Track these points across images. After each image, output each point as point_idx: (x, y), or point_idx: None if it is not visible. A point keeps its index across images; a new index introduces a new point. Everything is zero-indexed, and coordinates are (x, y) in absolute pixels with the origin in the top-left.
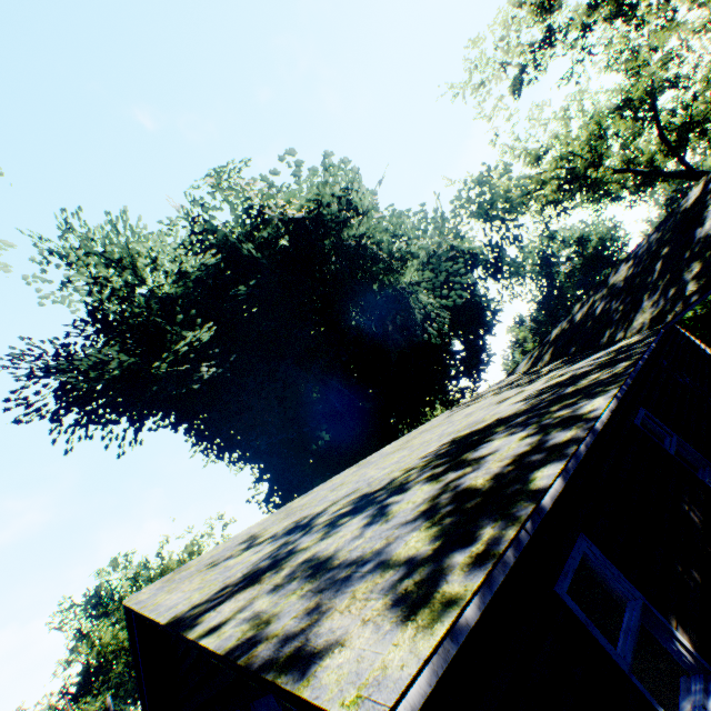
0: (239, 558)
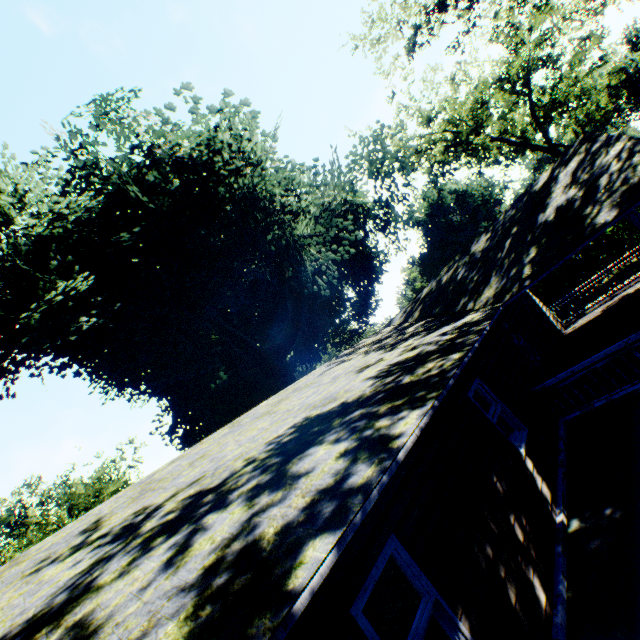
0: (58, 569)
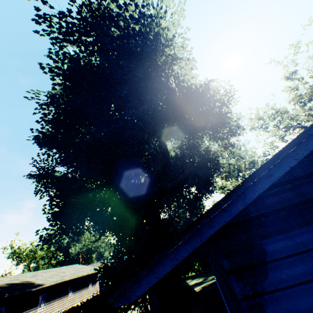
0: None
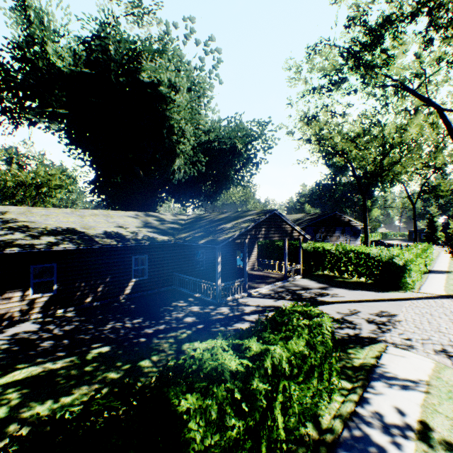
0: None
